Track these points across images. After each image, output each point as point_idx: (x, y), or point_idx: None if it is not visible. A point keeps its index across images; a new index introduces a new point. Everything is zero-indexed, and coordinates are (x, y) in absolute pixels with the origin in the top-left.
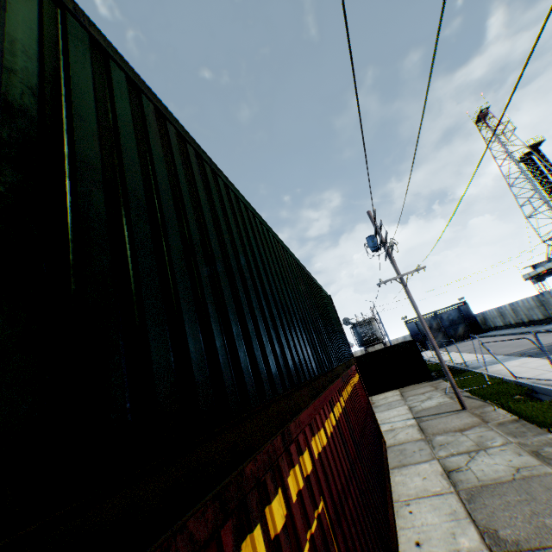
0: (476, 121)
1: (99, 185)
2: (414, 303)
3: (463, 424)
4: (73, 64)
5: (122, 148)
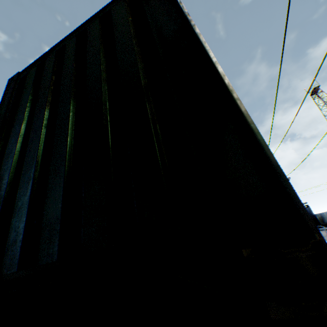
0: (311, 94)
1: None
2: None
3: None
4: None
5: None
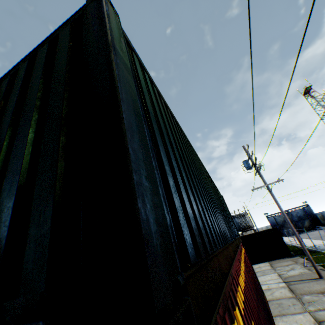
0: (303, 93)
1: (155, 123)
2: (277, 202)
3: (323, 288)
4: (138, 71)
5: (155, 108)
